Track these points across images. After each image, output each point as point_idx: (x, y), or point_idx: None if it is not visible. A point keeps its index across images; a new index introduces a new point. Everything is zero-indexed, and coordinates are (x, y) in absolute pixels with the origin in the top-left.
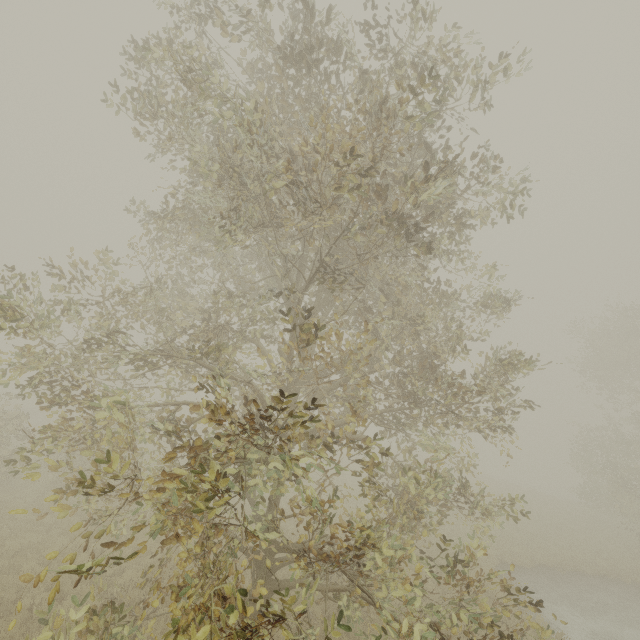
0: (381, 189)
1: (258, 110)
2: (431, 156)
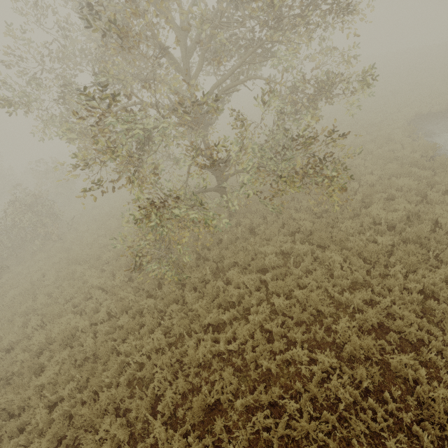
0: None
1: None
2: None
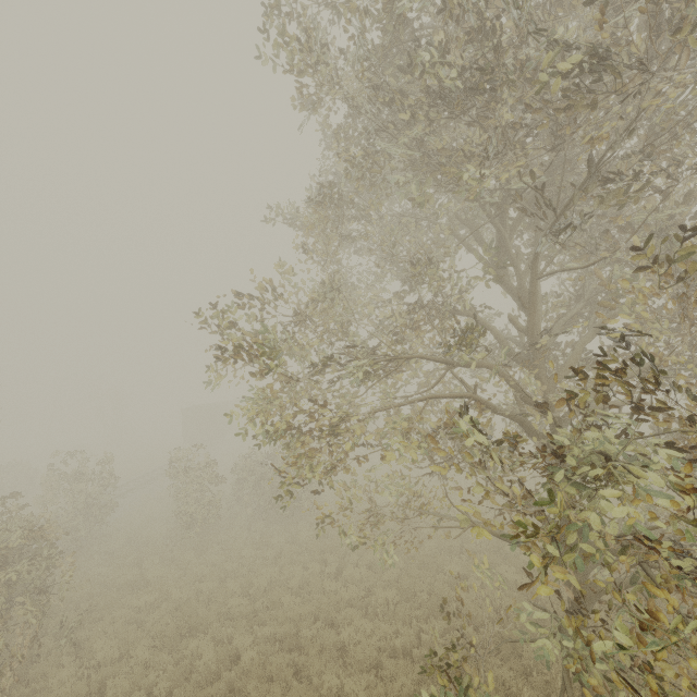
0: None
1: None
2: None
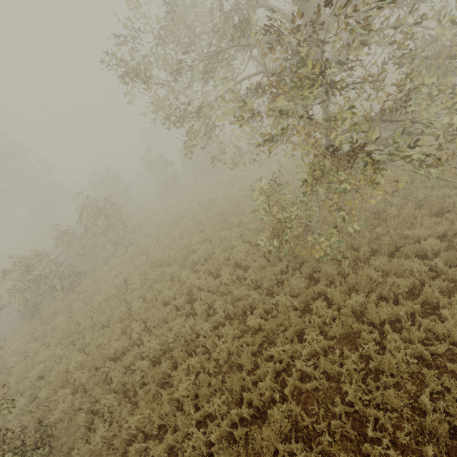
0: None
1: None
2: None
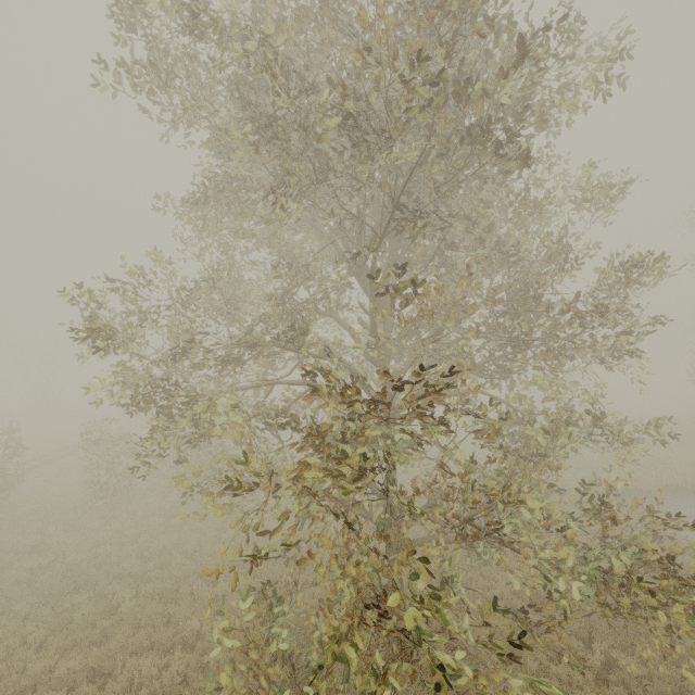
0: (462, 94)
1: (279, 32)
2: (512, 30)
